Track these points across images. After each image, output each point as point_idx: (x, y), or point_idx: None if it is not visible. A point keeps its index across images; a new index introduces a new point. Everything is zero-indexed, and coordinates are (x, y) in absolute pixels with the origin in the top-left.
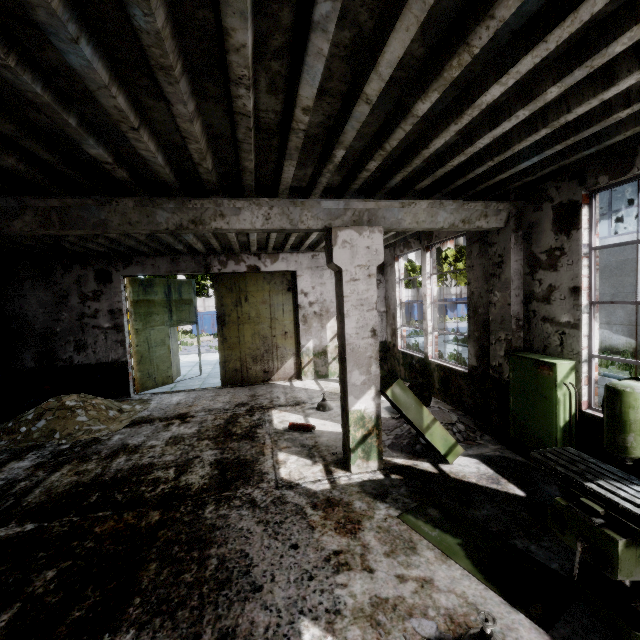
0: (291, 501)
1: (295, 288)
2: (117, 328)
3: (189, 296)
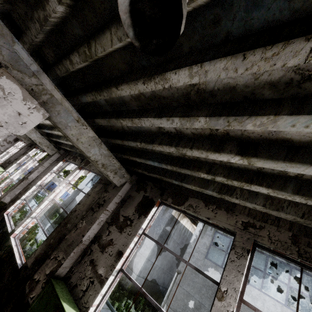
0: None
1: None
2: None
3: None
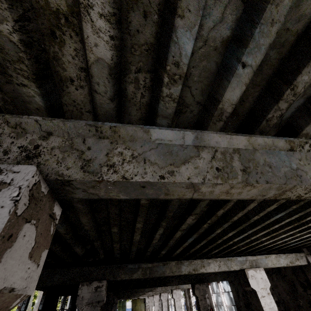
0: None
1: (145, 302)
2: None
3: (125, 304)
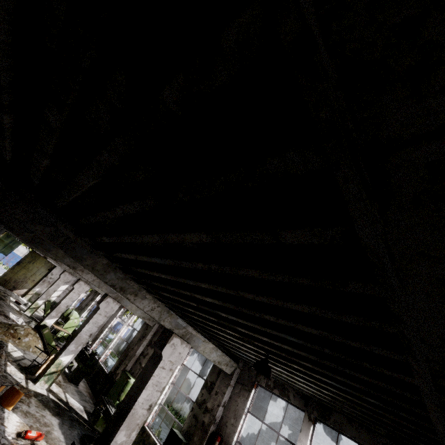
0: (12, 307)
1: (51, 270)
2: None
3: (15, 246)
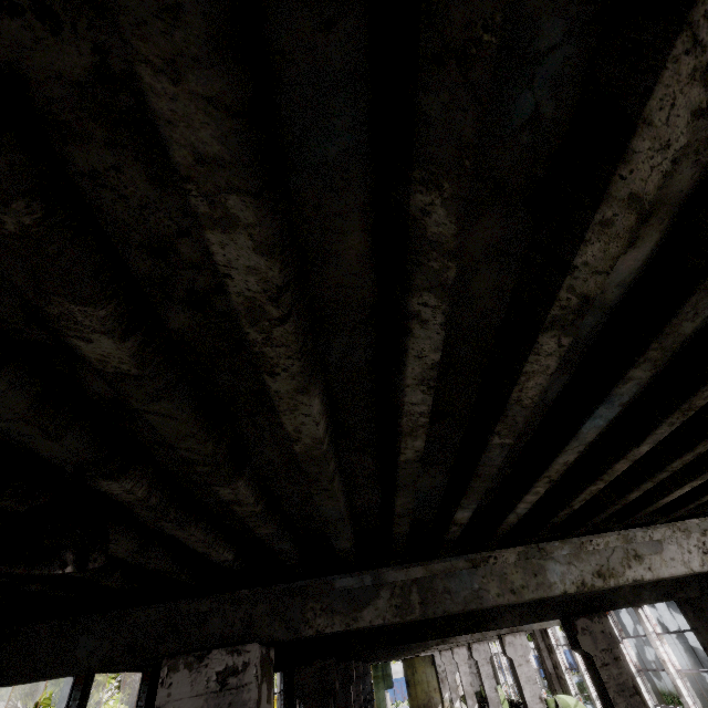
0: None
1: (435, 663)
2: (370, 691)
3: (389, 671)
